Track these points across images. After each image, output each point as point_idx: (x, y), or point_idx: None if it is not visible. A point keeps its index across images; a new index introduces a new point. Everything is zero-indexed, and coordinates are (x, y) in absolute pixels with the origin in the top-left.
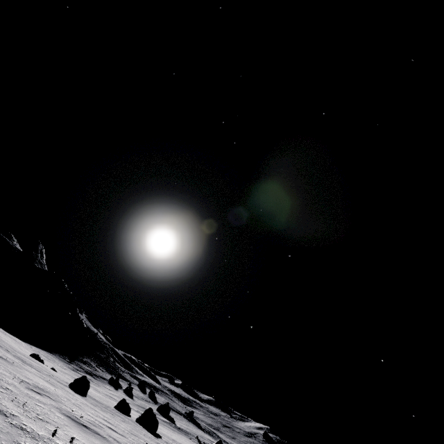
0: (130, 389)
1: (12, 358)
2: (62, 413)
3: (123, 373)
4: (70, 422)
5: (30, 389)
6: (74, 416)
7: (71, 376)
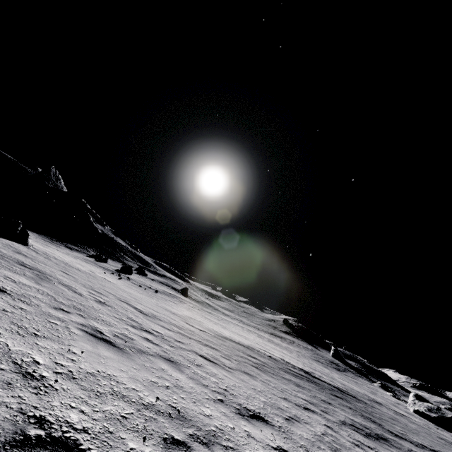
0: (105, 259)
1: None
2: None
3: (128, 262)
4: None
5: None
6: None
7: None
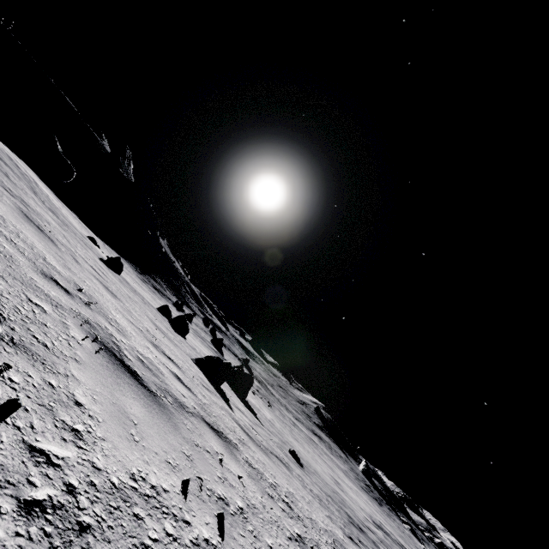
0: (191, 316)
1: (34, 197)
2: (19, 208)
3: (192, 305)
4: (17, 211)
5: (1, 185)
6: (38, 224)
7: (133, 279)
